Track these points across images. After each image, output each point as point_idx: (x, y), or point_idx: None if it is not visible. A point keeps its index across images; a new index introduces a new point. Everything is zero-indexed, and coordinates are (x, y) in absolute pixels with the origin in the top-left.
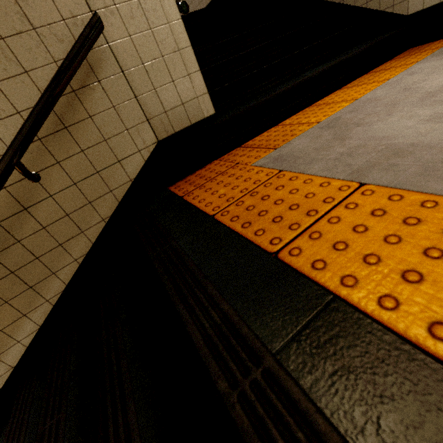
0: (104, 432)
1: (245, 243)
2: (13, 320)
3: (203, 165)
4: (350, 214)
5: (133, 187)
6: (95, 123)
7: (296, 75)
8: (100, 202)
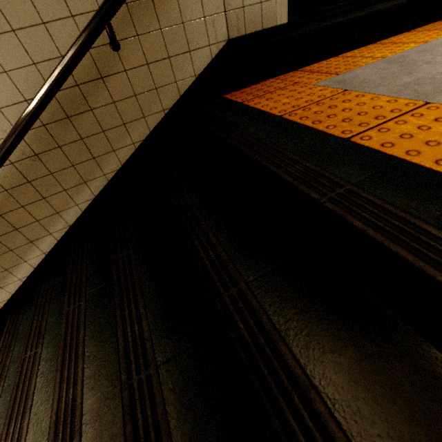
0: (191, 243)
1: (317, 133)
2: (75, 184)
3: (259, 81)
4: (416, 119)
5: (195, 83)
6: (178, 0)
7: (367, 5)
8: (165, 91)
